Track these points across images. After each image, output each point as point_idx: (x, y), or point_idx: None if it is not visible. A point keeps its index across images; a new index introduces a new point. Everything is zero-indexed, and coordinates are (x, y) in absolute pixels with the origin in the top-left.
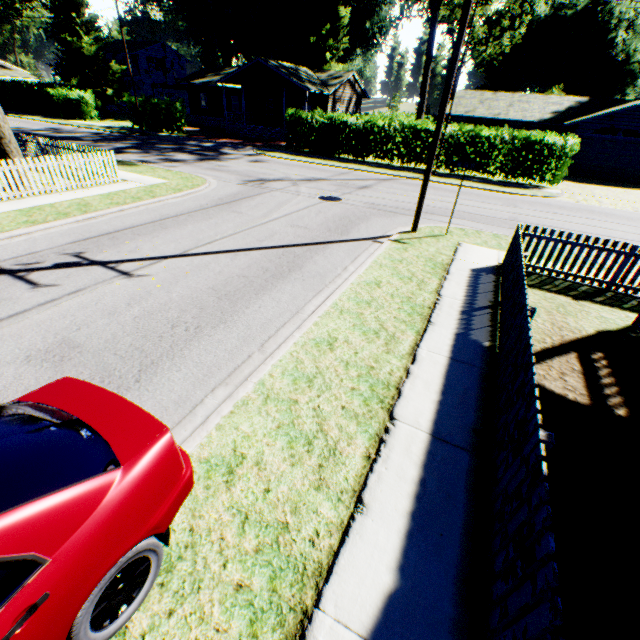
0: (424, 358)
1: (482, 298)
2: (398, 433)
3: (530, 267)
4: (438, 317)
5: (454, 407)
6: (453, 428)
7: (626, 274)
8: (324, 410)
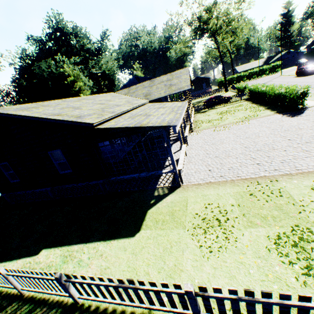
0: None
1: None
2: None
3: None
4: None
5: None
6: None
7: None
8: None
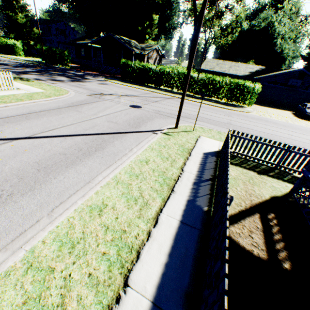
0: (163, 221)
1: (207, 173)
2: (126, 302)
3: (235, 153)
4: (179, 187)
5: (176, 269)
6: (171, 293)
7: (285, 160)
8: (73, 279)
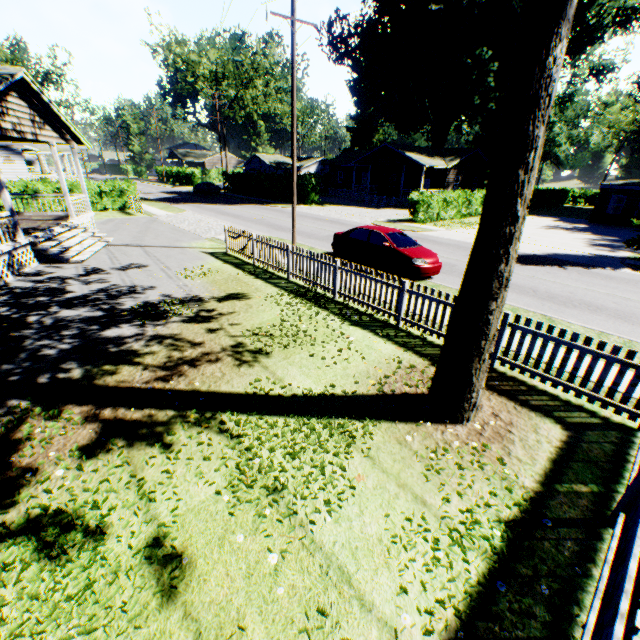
0: None
1: None
2: None
3: None
4: None
5: None
6: None
7: None
8: None
